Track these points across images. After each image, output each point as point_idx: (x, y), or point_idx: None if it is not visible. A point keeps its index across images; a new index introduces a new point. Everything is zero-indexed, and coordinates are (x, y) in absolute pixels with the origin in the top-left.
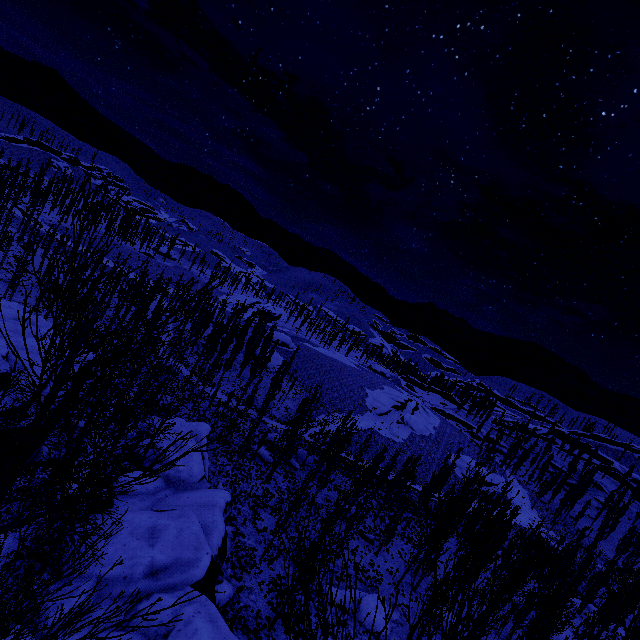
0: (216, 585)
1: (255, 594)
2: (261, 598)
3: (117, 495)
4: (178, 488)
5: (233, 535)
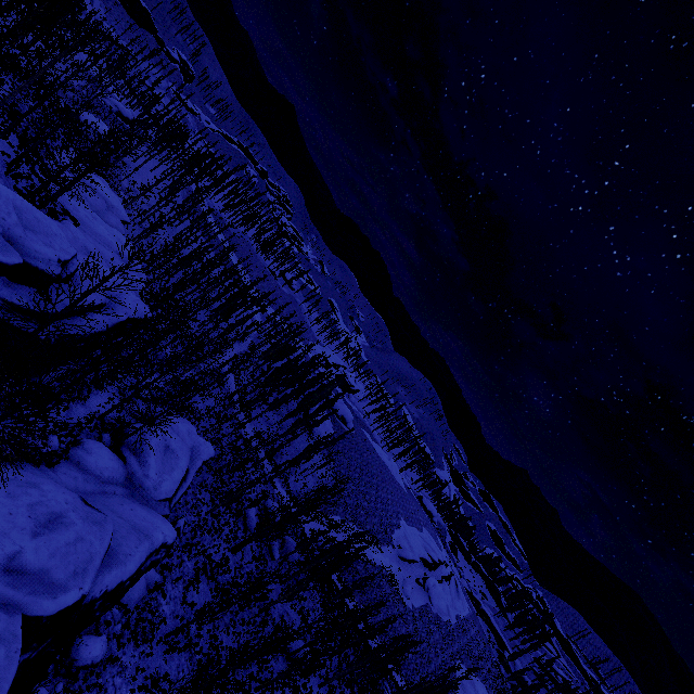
0: (92, 634)
1: (124, 679)
2: (126, 690)
3: (70, 459)
4: (134, 493)
5: (154, 586)
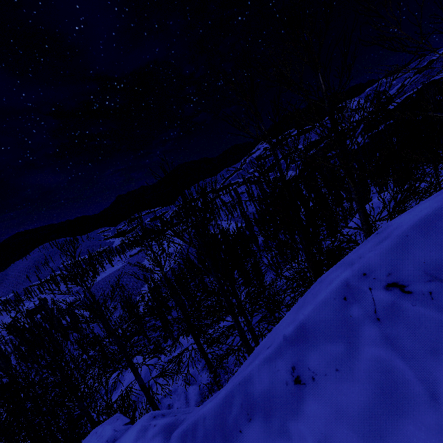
0: None
1: None
2: None
3: None
4: (117, 387)
5: None
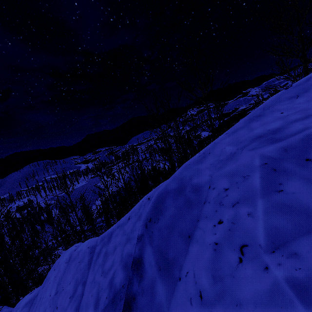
0: None
1: None
2: None
3: None
4: None
5: None
